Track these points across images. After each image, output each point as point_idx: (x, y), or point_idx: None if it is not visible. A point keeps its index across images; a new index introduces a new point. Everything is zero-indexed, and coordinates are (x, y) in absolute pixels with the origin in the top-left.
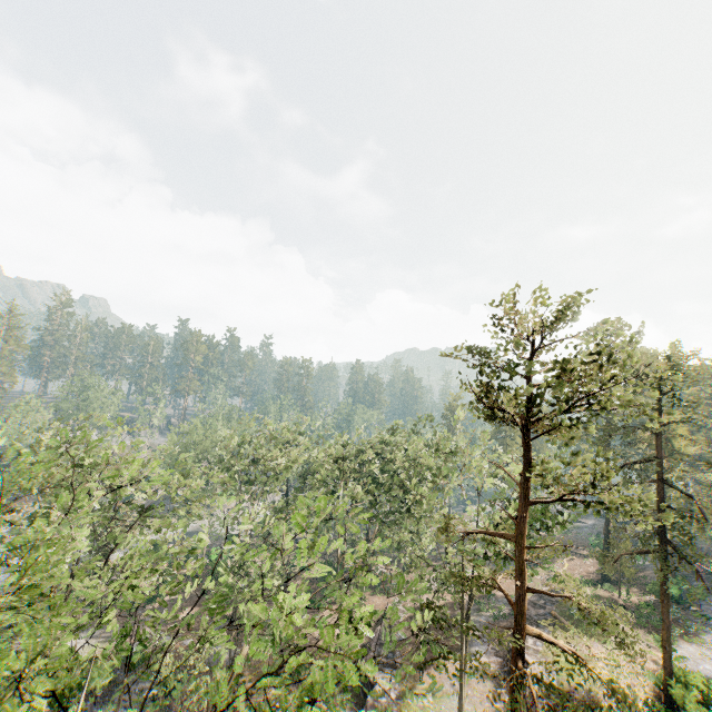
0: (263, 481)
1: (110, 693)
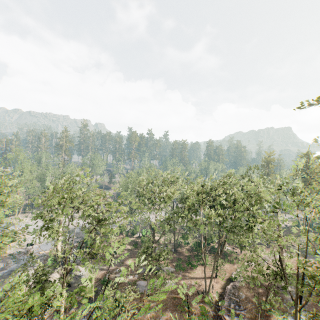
0: (159, 203)
1: (95, 299)
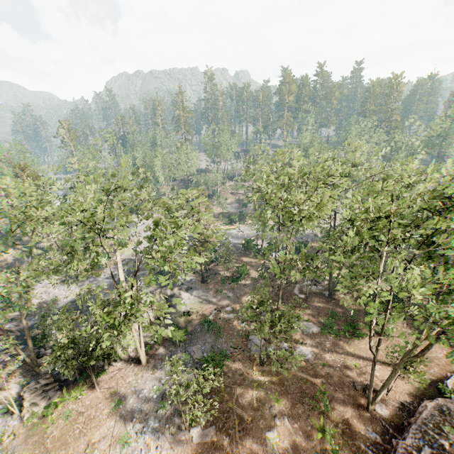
0: (288, 224)
1: (189, 343)
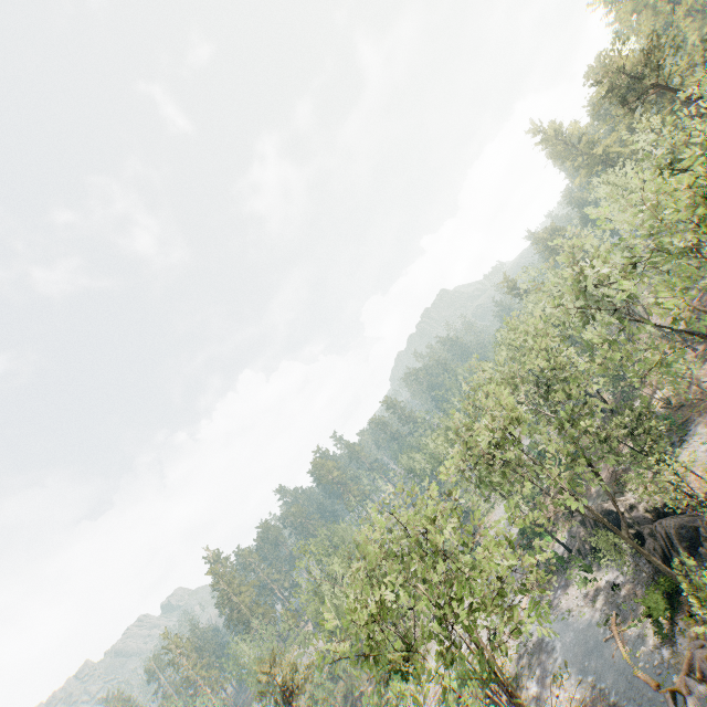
0: None
1: None
